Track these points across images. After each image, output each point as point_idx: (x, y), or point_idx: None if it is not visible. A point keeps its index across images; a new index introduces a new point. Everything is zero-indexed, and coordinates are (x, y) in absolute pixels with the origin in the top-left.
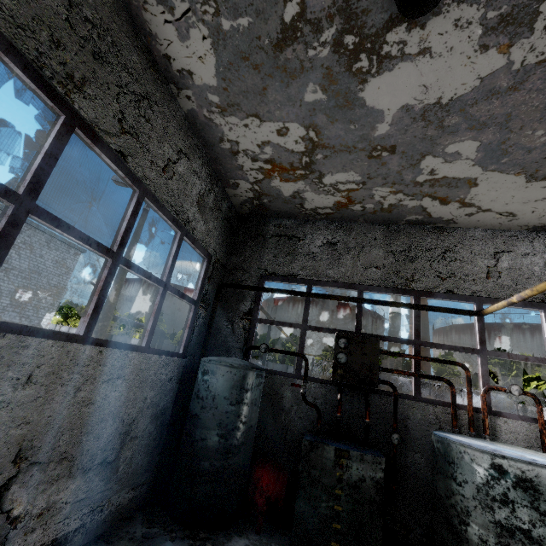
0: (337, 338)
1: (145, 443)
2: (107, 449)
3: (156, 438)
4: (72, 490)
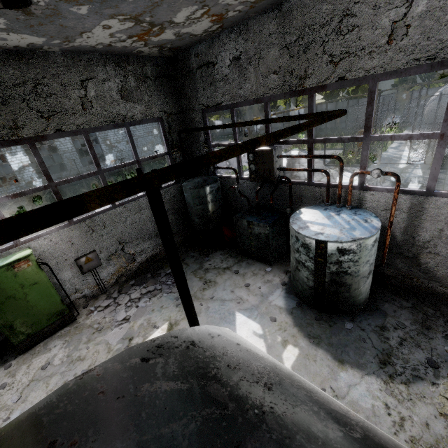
0: (247, 154)
1: (176, 222)
2: (155, 231)
3: (182, 219)
4: (149, 244)
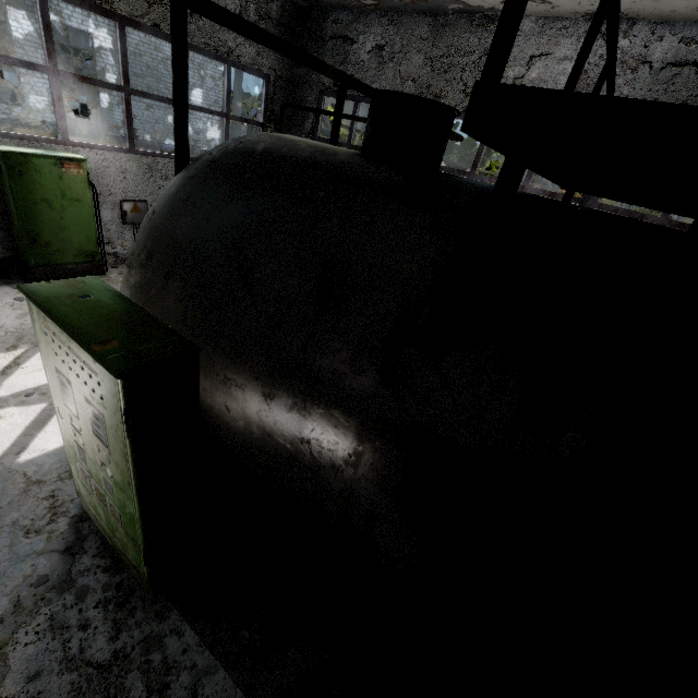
0: None
1: None
2: None
3: None
4: None
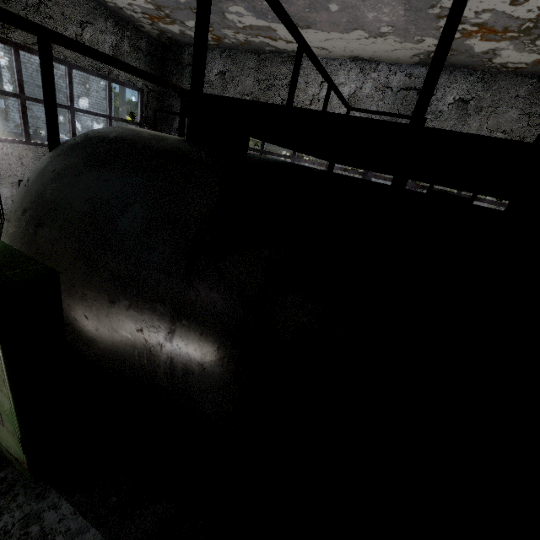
0: None
1: None
2: None
3: None
4: None
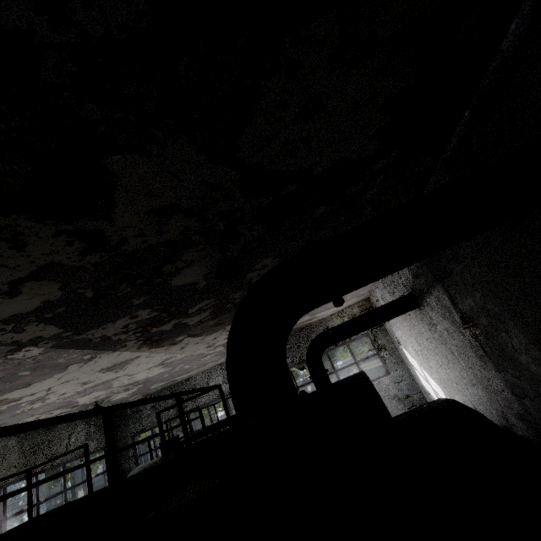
0: None
1: None
2: None
3: None
4: None
